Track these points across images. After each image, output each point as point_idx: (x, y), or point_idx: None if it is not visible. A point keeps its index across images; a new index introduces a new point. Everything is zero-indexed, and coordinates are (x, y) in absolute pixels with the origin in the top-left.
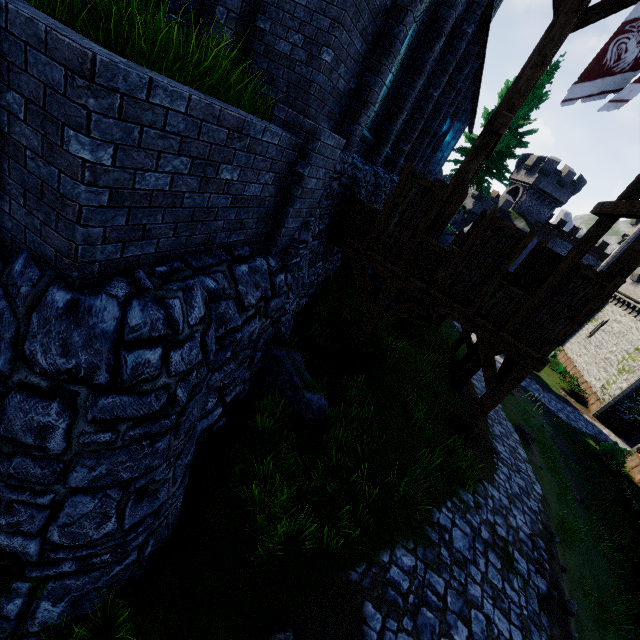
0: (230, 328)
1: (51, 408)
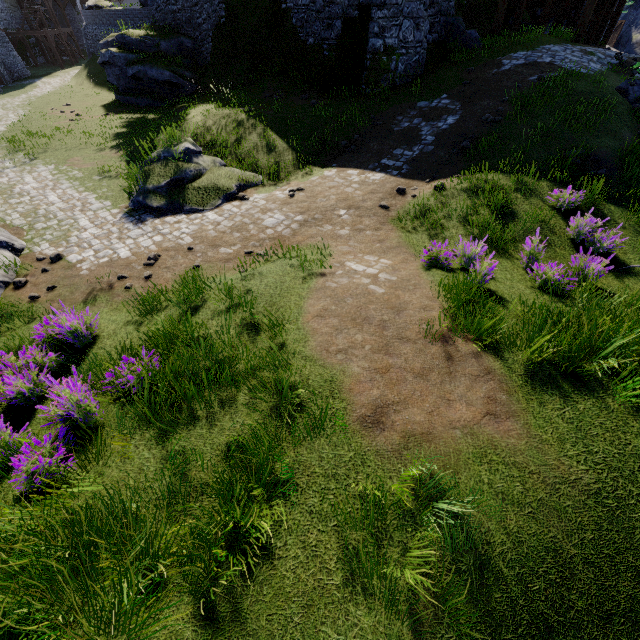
0: None
1: None
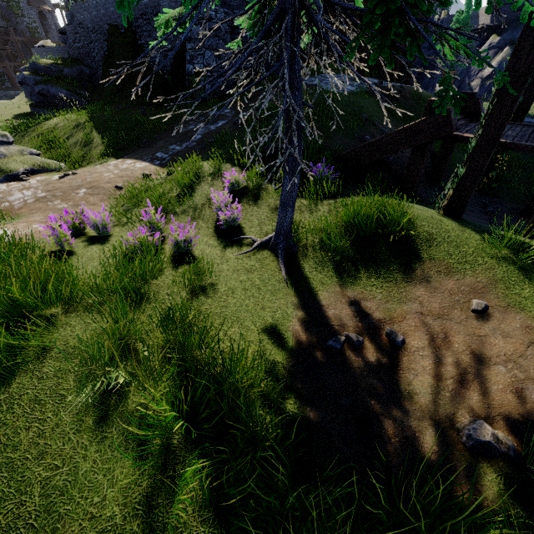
0: (235, 27)
1: (199, 27)
